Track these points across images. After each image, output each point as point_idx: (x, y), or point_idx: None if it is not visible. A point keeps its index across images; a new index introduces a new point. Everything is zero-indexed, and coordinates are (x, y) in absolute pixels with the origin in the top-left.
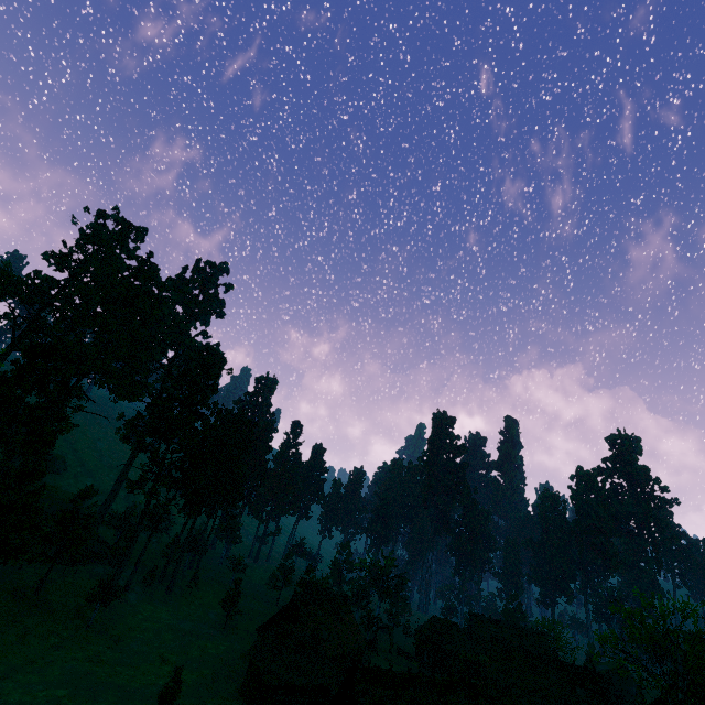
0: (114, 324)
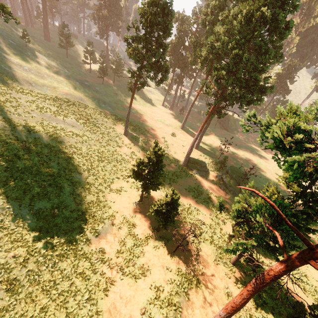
0: (316, 35)
